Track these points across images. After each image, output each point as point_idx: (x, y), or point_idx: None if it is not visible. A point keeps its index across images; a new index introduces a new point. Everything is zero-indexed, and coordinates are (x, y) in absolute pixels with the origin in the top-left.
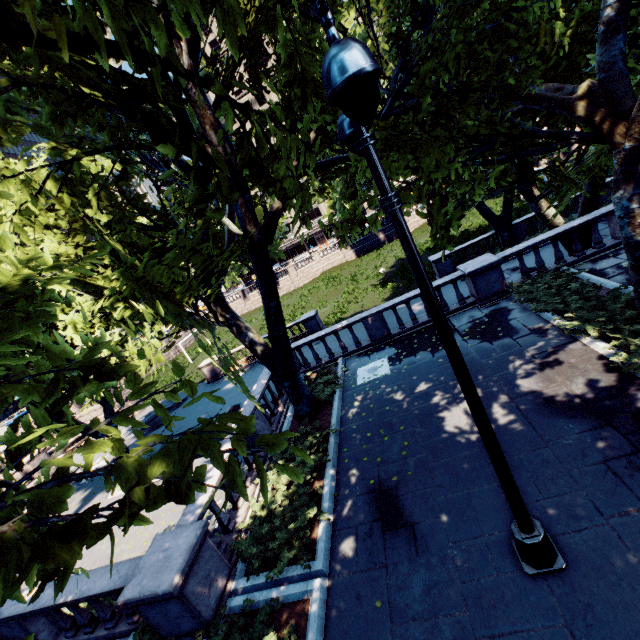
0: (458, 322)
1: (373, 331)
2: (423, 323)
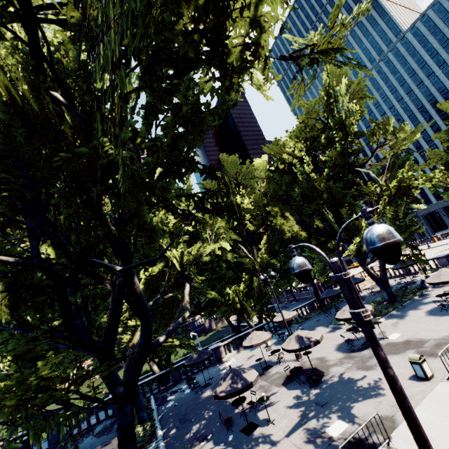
0: (98, 428)
1: (52, 437)
2: (83, 430)
